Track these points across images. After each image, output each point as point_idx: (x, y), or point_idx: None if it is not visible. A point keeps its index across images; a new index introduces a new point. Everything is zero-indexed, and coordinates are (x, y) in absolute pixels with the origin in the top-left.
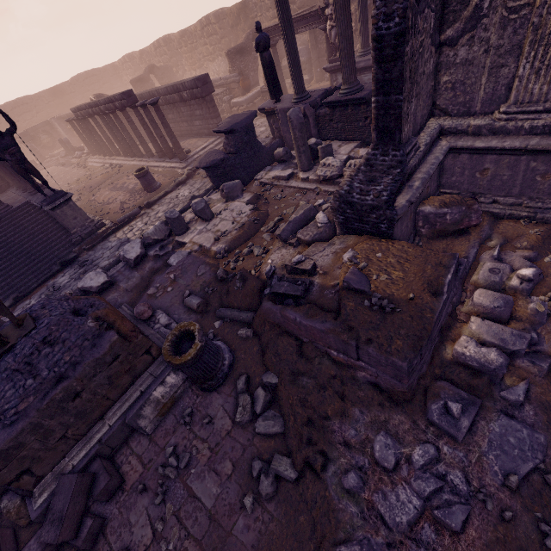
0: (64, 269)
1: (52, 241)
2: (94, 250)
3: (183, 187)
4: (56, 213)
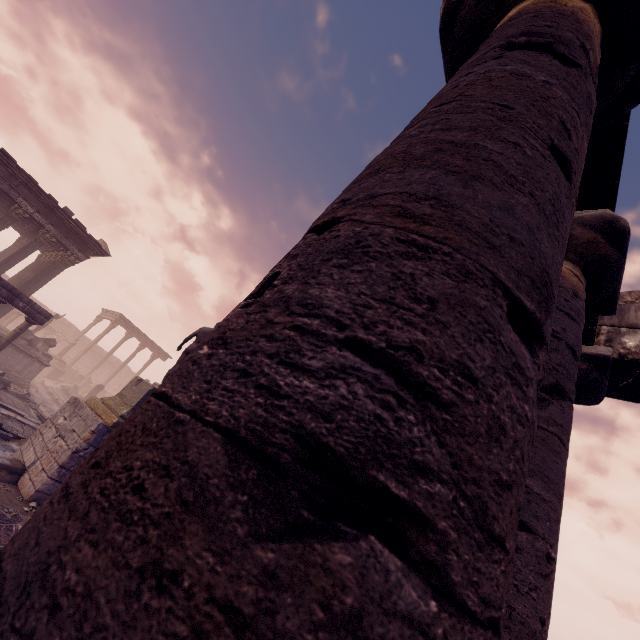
0: None
1: None
2: None
3: None
4: None
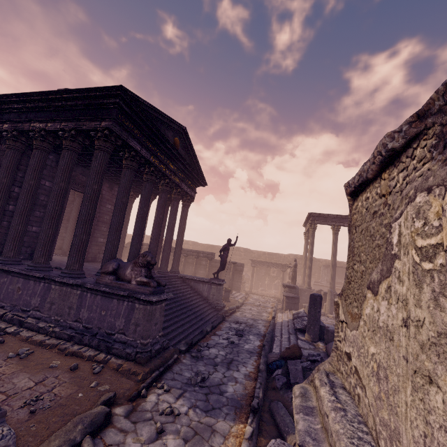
0: (222, 321)
1: (204, 303)
2: (231, 318)
3: (247, 306)
4: (220, 287)
